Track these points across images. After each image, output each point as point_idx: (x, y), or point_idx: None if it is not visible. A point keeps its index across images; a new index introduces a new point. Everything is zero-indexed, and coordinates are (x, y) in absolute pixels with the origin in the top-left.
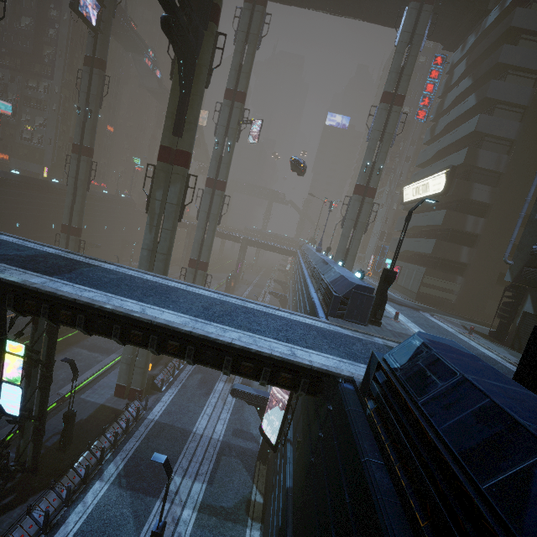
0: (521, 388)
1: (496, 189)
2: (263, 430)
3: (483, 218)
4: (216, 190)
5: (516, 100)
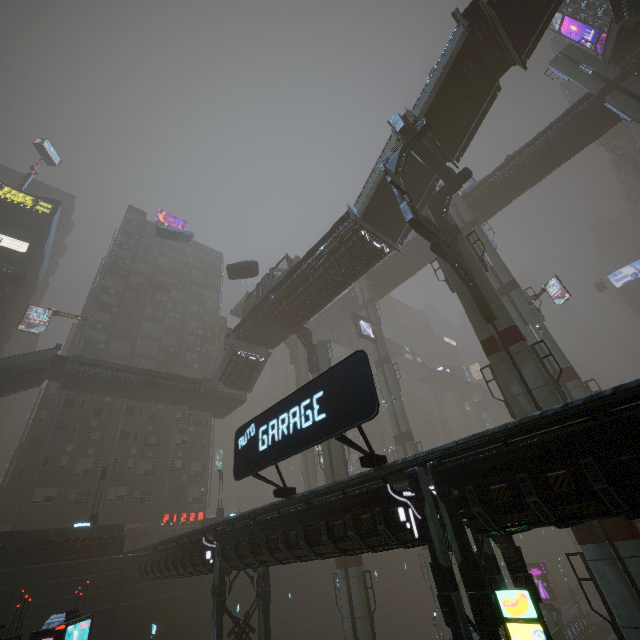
0: None
1: None
2: None
3: None
4: (567, 383)
5: None
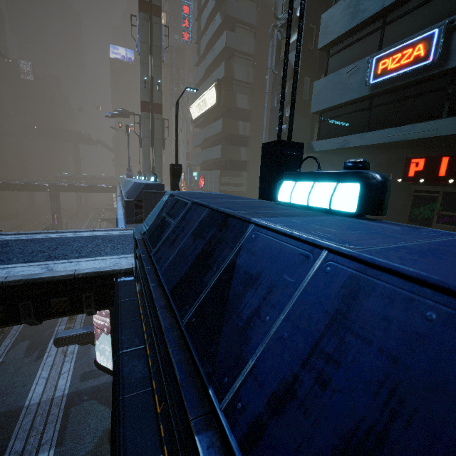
0: (256, 200)
1: (251, 97)
2: (98, 362)
3: (249, 122)
4: None
5: (248, 19)
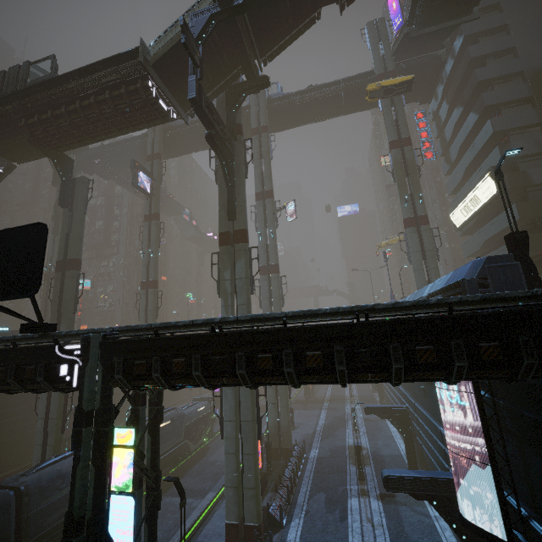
0: None
1: None
2: (469, 521)
3: None
4: (271, 275)
5: (516, 96)
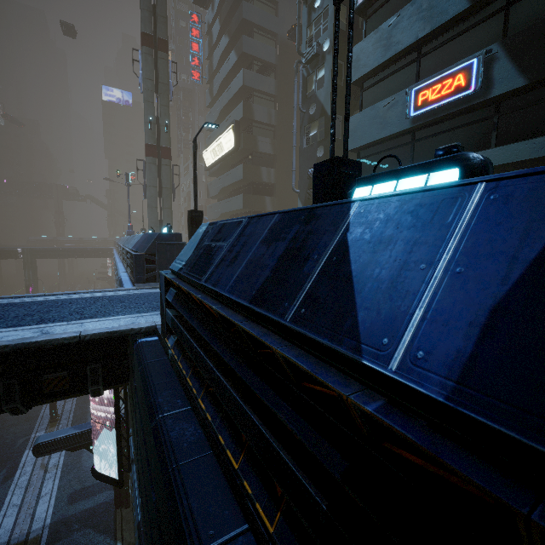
0: None
1: (275, 141)
2: (98, 470)
3: (273, 168)
4: None
5: (267, 58)
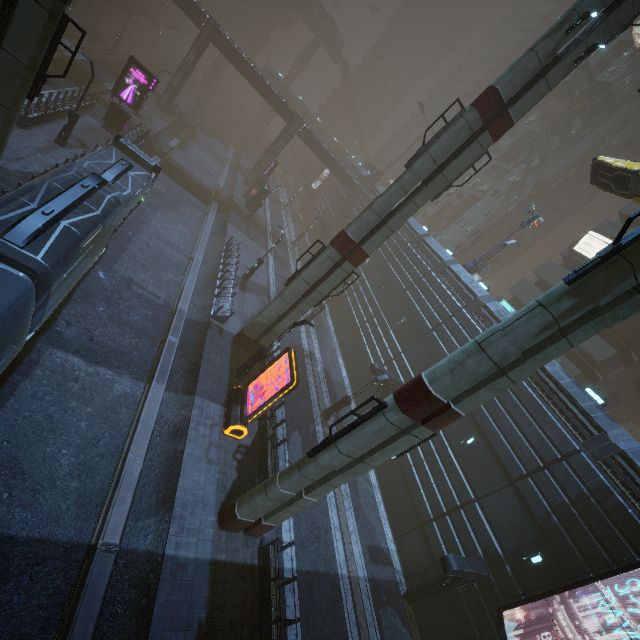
0: None
1: None
2: None
3: None
4: (487, 133)
5: None
